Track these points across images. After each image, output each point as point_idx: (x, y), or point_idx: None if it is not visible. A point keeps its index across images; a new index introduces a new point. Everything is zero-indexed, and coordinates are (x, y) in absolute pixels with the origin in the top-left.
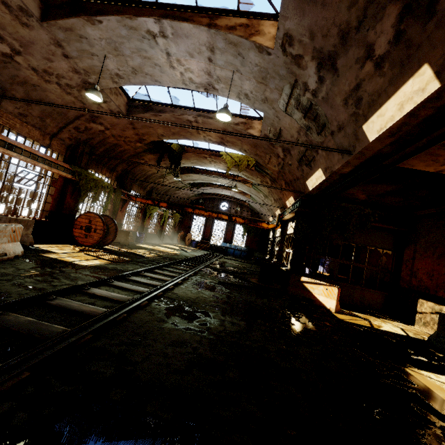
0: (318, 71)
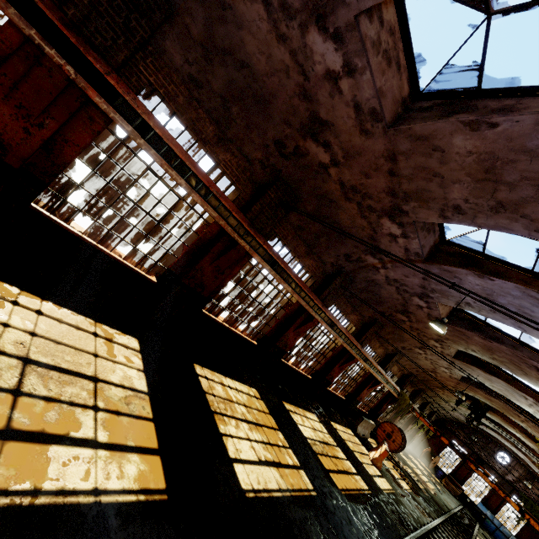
0: None
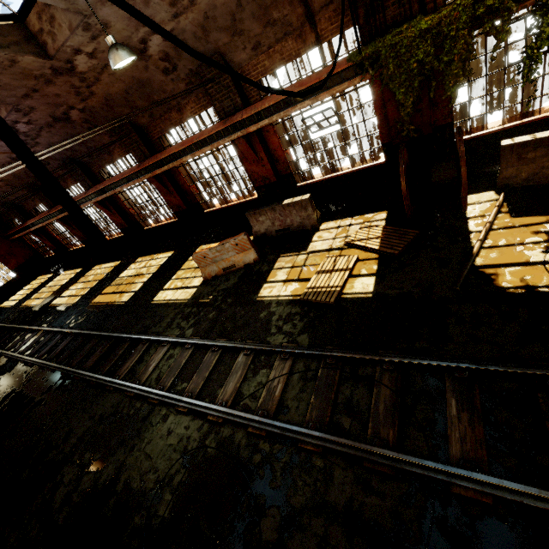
0: None
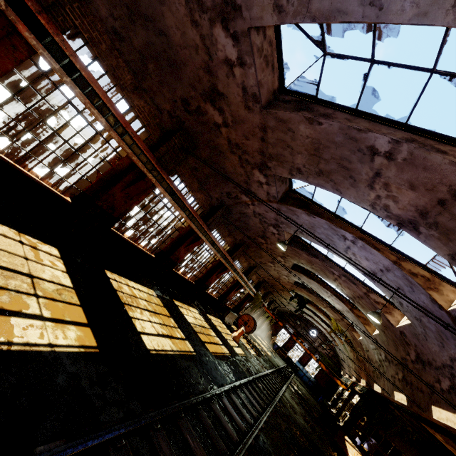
0: (385, 357)
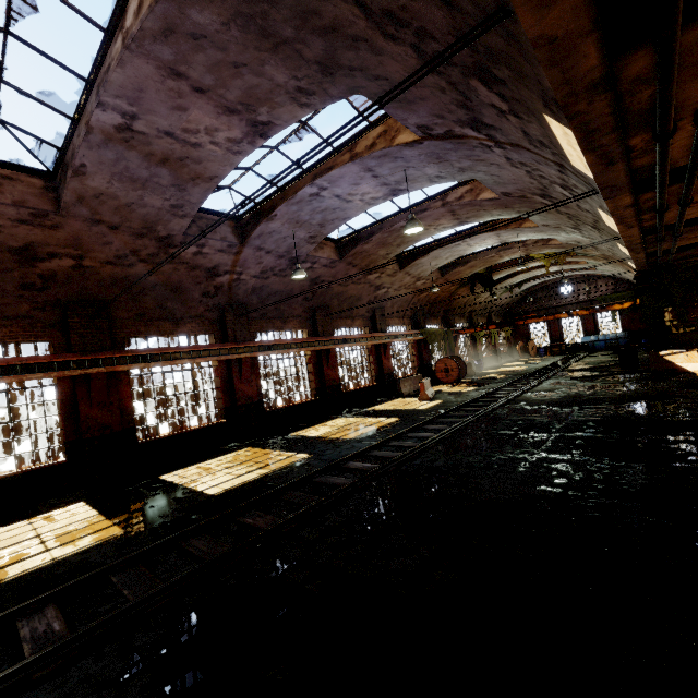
0: (574, 230)
